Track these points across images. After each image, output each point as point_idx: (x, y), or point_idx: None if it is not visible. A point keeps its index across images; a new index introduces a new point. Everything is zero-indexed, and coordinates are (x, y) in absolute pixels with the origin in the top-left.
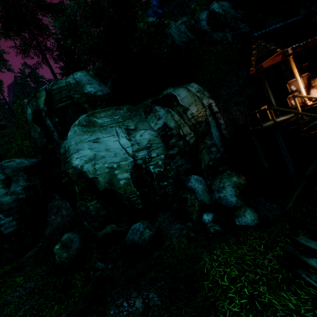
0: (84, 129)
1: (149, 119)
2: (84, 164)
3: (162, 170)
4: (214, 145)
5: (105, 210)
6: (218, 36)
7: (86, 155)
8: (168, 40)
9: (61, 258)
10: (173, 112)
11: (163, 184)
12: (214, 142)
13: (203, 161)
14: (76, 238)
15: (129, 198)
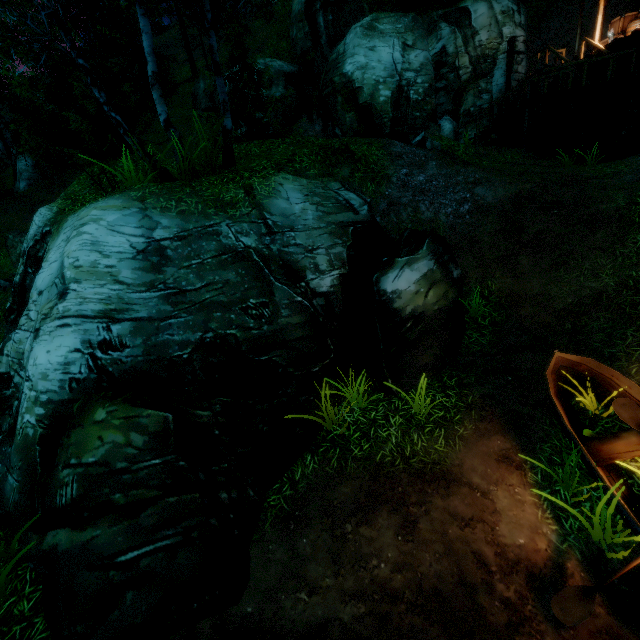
0: (365, 33)
1: (430, 38)
2: (356, 71)
3: (420, 99)
4: (488, 92)
5: (358, 125)
6: None
7: (360, 62)
8: None
9: None
10: (459, 35)
11: (415, 114)
12: (490, 88)
13: (465, 104)
14: None
15: (381, 119)
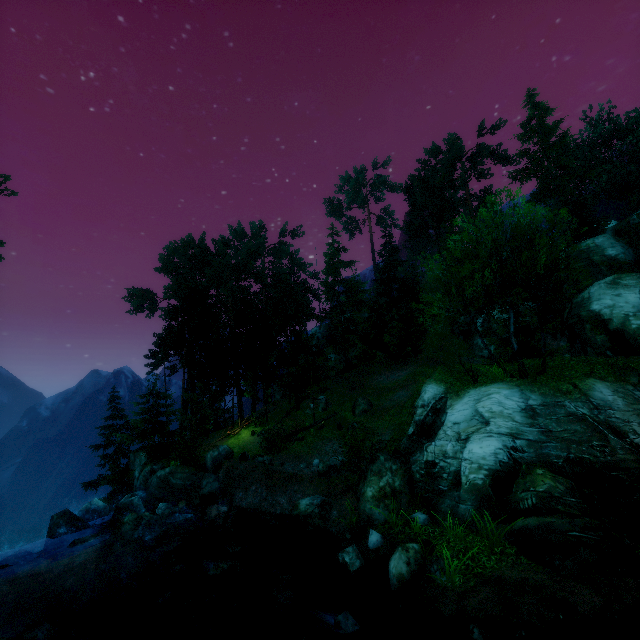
0: (609, 286)
1: None
2: (603, 309)
3: None
4: None
5: (609, 344)
6: None
7: (606, 303)
8: None
9: None
10: None
11: None
12: None
13: None
14: None
15: (635, 340)
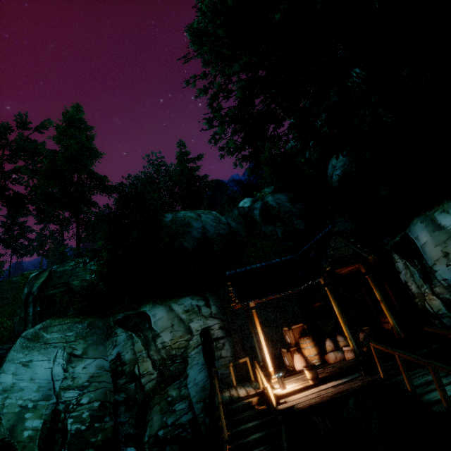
0: (26, 343)
1: (108, 341)
2: None
3: (84, 428)
4: (183, 397)
5: None
6: (267, 230)
7: (5, 381)
8: (197, 234)
9: None
10: (137, 339)
11: None
12: (186, 392)
13: (150, 425)
14: None
15: None
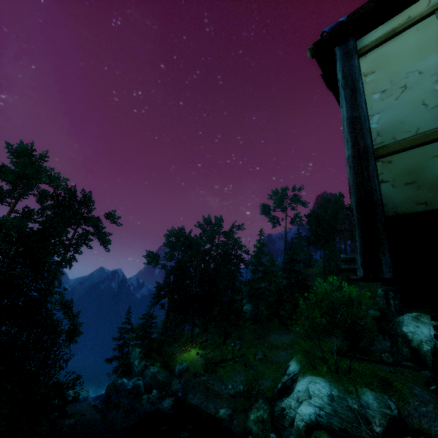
0: (413, 319)
1: None
2: (408, 332)
3: None
4: None
5: (410, 355)
6: None
7: (410, 329)
8: None
9: (385, 359)
10: None
11: None
12: None
13: None
14: (391, 358)
15: (425, 358)
